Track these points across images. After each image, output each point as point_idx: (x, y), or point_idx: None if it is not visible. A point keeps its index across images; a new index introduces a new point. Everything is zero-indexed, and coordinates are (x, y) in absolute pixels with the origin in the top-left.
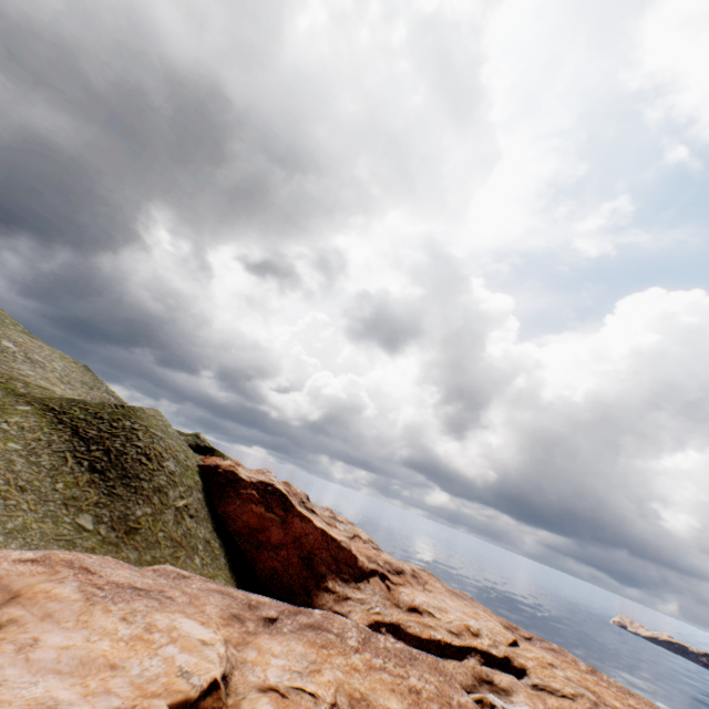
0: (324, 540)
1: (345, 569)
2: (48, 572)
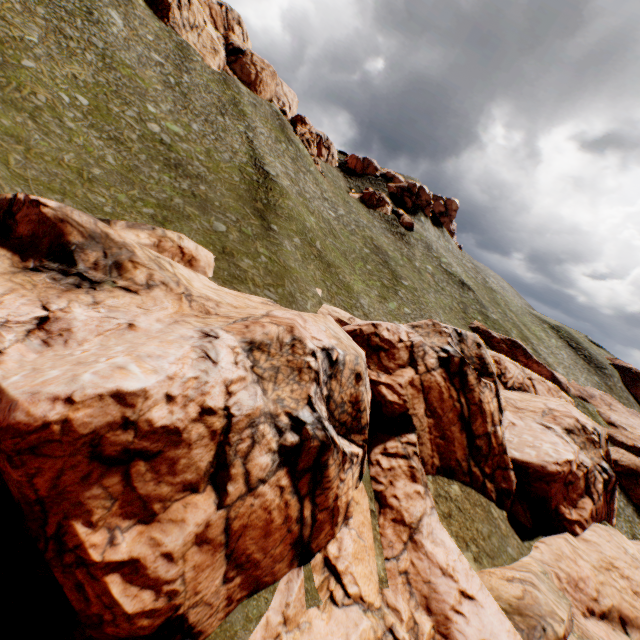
0: None
1: None
2: (610, 399)
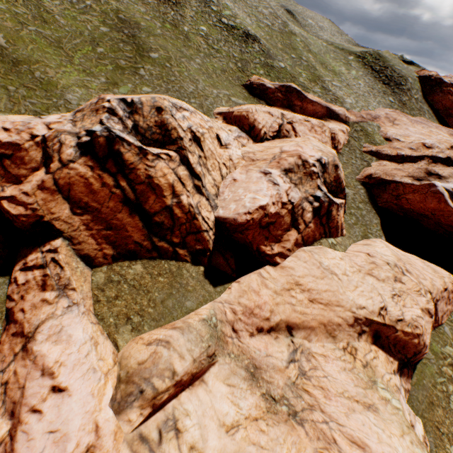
0: None
1: None
2: (397, 115)
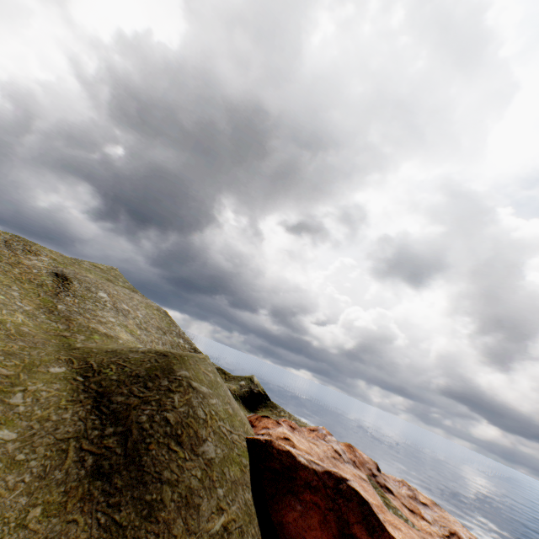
0: None
1: None
2: None
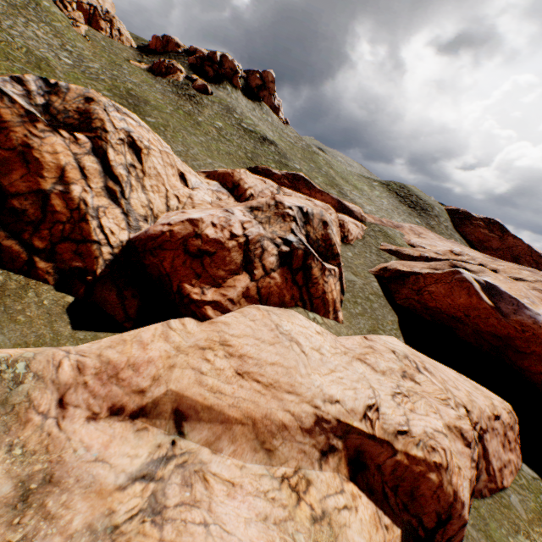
0: (528, 250)
1: (541, 269)
2: (423, 230)
